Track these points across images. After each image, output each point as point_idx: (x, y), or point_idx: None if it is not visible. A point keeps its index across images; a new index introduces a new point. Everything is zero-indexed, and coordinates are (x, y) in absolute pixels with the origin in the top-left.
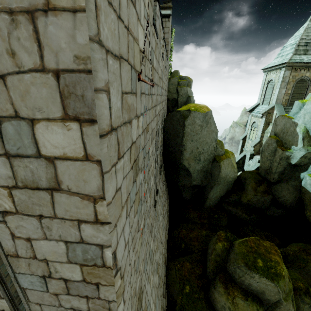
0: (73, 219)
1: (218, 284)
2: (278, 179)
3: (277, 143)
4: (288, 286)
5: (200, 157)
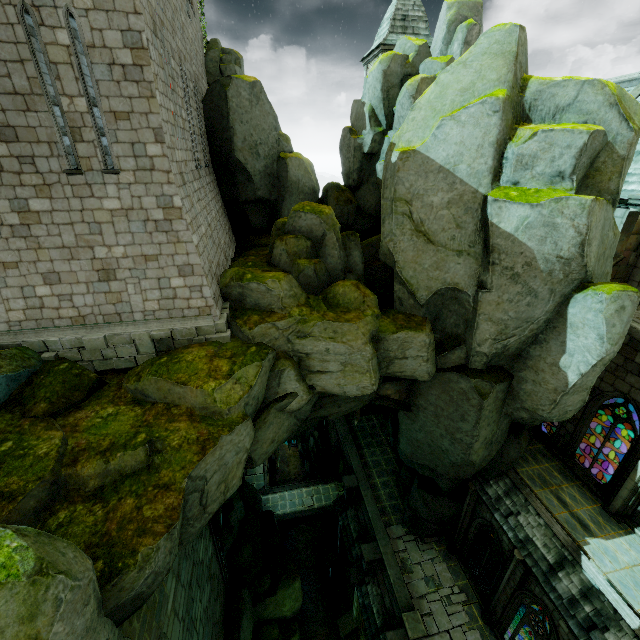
0: (124, 11)
1: (276, 241)
2: (359, 180)
3: (350, 133)
4: (332, 221)
5: (259, 150)
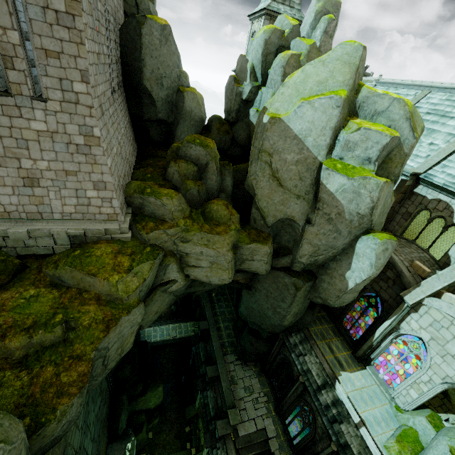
0: None
1: (171, 162)
2: (236, 118)
3: (235, 81)
4: (214, 154)
5: (163, 81)
